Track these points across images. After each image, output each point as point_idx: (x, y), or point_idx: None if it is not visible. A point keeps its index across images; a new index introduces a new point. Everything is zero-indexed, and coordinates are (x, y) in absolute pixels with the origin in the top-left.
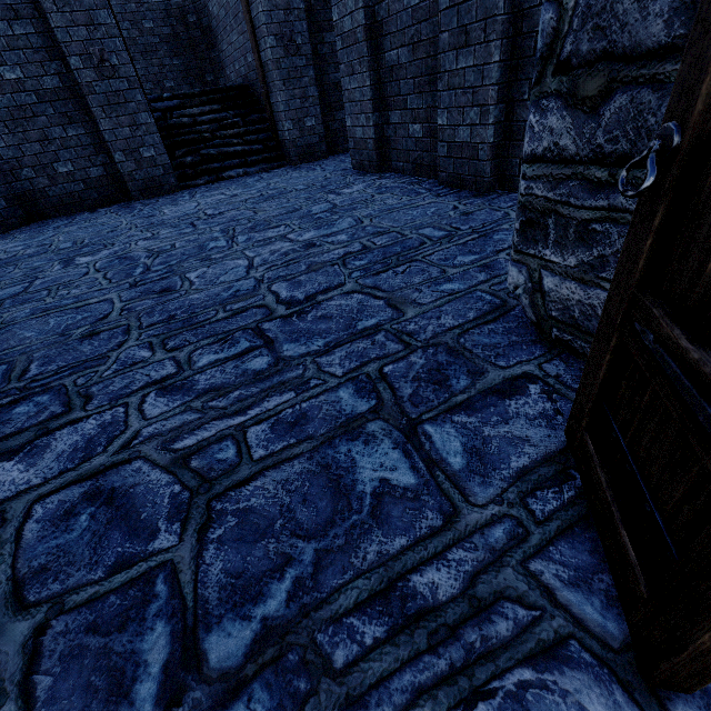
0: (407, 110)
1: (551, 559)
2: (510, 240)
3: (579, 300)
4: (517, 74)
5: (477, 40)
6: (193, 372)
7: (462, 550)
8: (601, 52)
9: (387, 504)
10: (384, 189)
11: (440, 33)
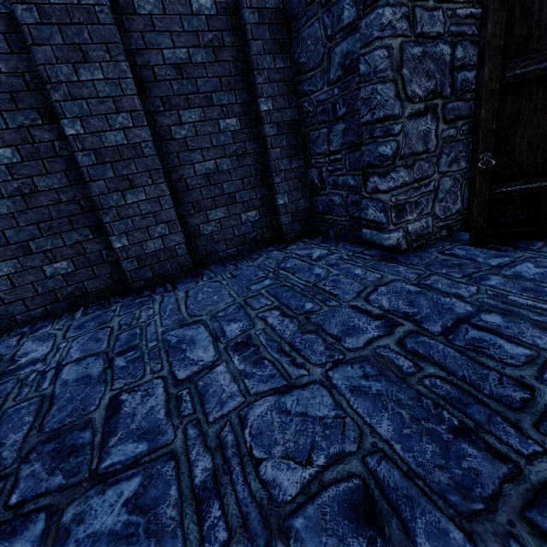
0: (32, 254)
1: (528, 247)
2: (296, 262)
3: (419, 227)
4: (179, 201)
5: (144, 183)
6: (541, 350)
7: (545, 255)
8: (411, 153)
9: (546, 265)
10: (91, 322)
11: (91, 181)
